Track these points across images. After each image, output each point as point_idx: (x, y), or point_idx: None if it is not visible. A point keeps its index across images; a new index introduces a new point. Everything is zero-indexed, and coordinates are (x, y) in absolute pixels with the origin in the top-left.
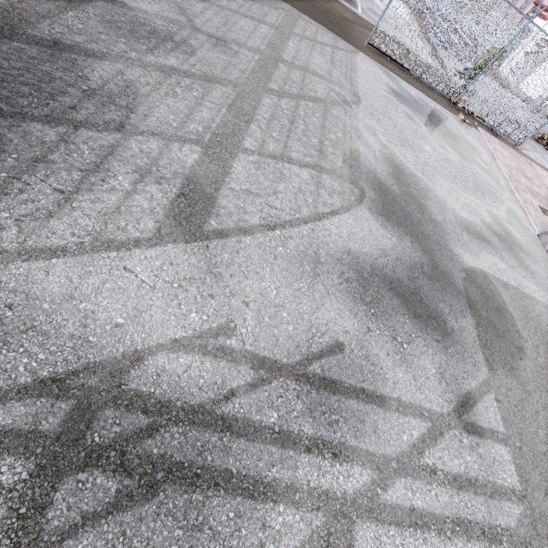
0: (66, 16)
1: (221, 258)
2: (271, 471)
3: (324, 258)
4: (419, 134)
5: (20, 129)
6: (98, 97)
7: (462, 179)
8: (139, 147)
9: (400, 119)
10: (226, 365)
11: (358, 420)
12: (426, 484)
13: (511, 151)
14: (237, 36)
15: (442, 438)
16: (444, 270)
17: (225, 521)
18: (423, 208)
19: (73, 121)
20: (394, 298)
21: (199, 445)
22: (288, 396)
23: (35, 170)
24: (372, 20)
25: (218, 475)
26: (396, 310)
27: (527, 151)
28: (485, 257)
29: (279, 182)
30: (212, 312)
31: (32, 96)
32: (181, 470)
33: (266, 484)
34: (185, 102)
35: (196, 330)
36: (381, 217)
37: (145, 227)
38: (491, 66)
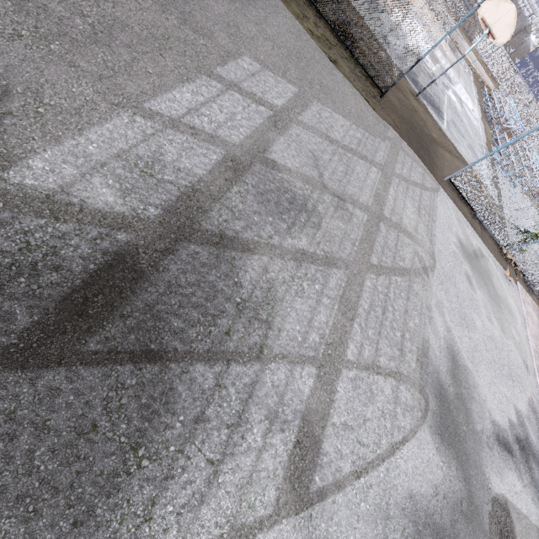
0: (231, 194)
1: (319, 530)
2: None
3: (392, 509)
4: (474, 303)
5: (187, 376)
6: (246, 311)
7: (500, 363)
8: (271, 380)
9: (462, 284)
10: None
11: None
12: None
13: (538, 312)
14: (353, 189)
15: None
16: (477, 503)
17: None
18: (469, 415)
19: (226, 353)
20: None
21: None
22: None
23: (195, 436)
24: (453, 138)
25: None
26: None
27: None
28: (508, 476)
29: (368, 405)
30: None
31: (199, 323)
32: None
33: None
34: (309, 301)
35: None
36: (438, 438)
37: (269, 498)
38: None
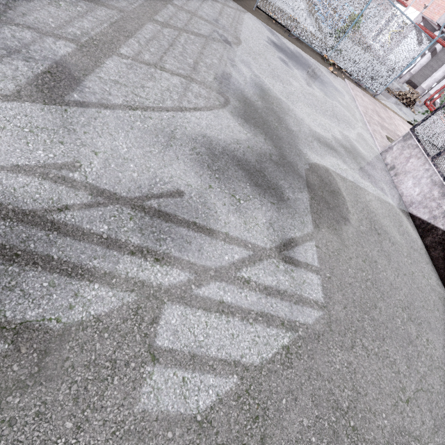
0: None
1: (78, 120)
2: (92, 262)
3: (179, 136)
4: (290, 73)
5: None
6: None
7: (322, 108)
8: (11, 34)
9: (275, 61)
10: (65, 189)
11: (185, 241)
12: (239, 288)
13: (370, 98)
14: None
15: (260, 263)
16: (291, 161)
17: (38, 288)
18: (281, 120)
19: None
20: (239, 171)
21: (24, 236)
22: (121, 217)
23: None
24: None
25: (39, 258)
26: (240, 179)
27: (384, 102)
28: (330, 159)
29: (148, 81)
30: (60, 153)
31: None
32: (2, 250)
33: (85, 269)
34: (67, 12)
35: (40, 162)
36: (241, 119)
37: (5, 87)
38: (352, 28)
